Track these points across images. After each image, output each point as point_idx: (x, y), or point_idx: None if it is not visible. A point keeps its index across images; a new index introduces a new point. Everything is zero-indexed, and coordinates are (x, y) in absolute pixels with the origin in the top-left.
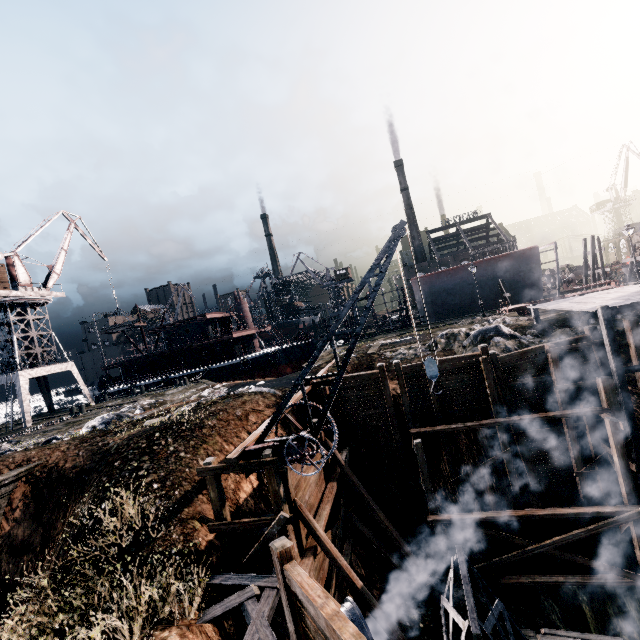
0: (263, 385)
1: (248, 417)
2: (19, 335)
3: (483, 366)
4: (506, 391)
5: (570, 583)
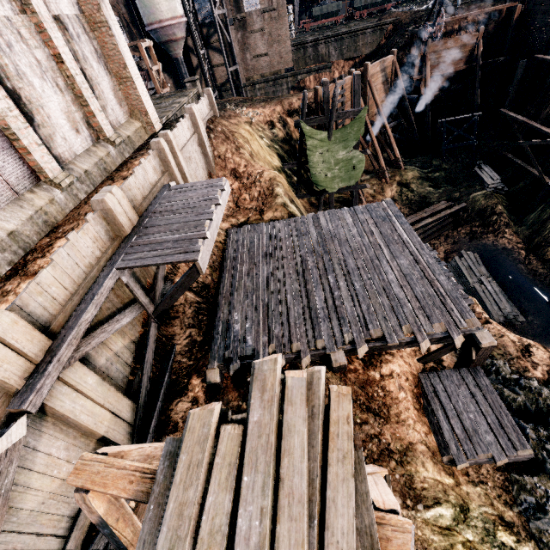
0: None
1: (467, 17)
2: None
3: None
4: None
5: (520, 165)
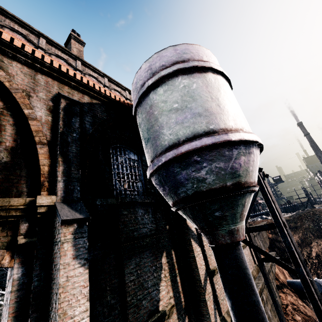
0: None
1: None
2: None
3: None
4: None
5: None
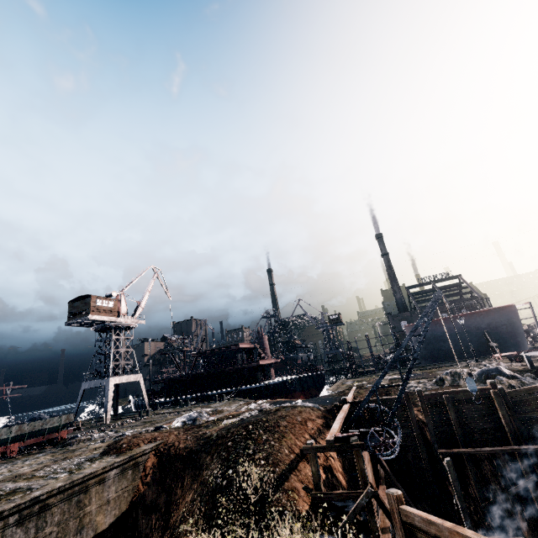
0: (303, 402)
1: (306, 423)
2: (114, 350)
3: (494, 398)
4: (519, 422)
5: None
